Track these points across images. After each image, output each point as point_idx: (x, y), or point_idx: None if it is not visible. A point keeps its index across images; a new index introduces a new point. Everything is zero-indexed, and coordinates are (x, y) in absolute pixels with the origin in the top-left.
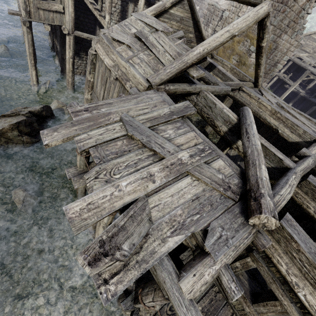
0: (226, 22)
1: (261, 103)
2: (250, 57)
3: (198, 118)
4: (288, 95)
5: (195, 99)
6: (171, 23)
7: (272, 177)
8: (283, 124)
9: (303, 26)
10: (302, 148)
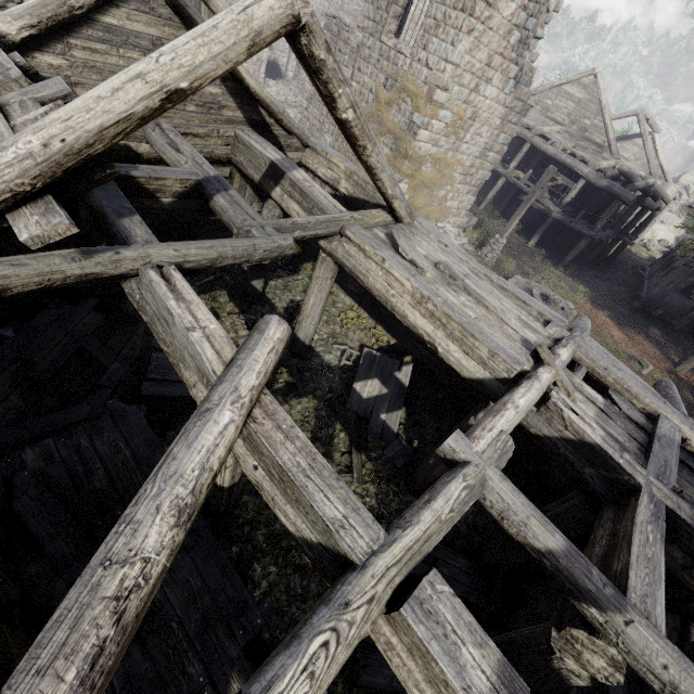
0: (360, 57)
1: (390, 274)
2: (416, 138)
3: (293, 299)
4: (532, 216)
5: (136, 292)
6: (122, 55)
7: (324, 574)
8: (444, 331)
9: (532, 67)
10: (494, 397)
